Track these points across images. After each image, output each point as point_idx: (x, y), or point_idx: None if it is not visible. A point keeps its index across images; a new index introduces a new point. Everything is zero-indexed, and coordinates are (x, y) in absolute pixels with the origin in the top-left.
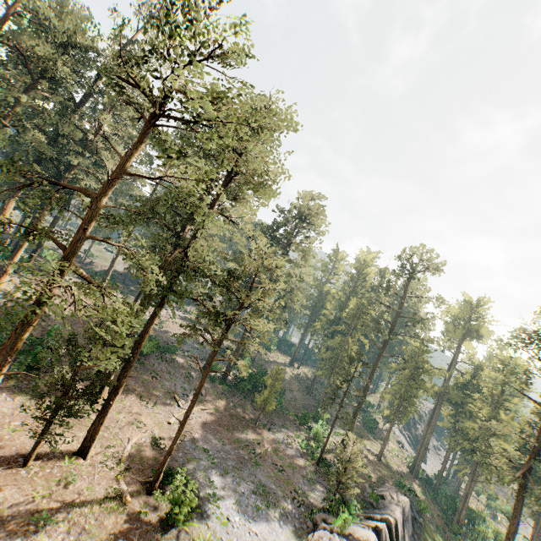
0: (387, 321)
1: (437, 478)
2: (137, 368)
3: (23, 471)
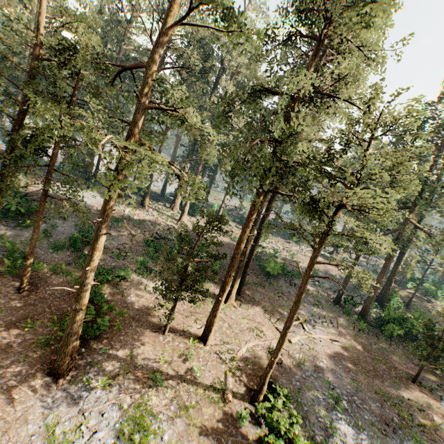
0: None
1: None
2: (265, 286)
3: (161, 337)
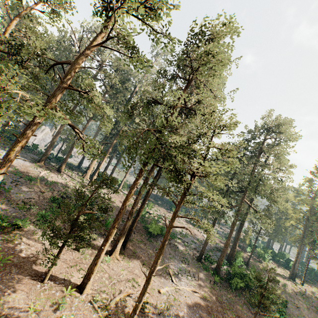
0: None
1: None
2: (147, 244)
3: (39, 284)
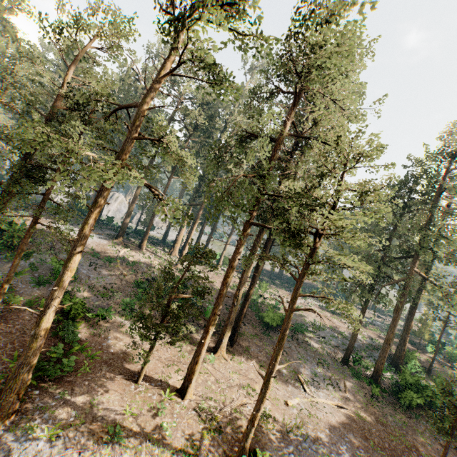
0: None
1: None
2: (263, 339)
3: (133, 385)
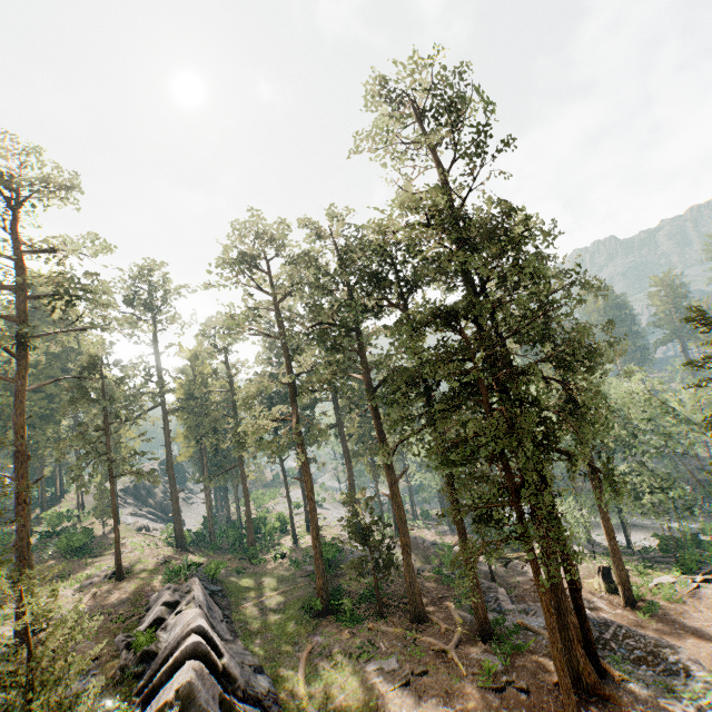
0: (3, 319)
1: (209, 524)
2: None
3: None
